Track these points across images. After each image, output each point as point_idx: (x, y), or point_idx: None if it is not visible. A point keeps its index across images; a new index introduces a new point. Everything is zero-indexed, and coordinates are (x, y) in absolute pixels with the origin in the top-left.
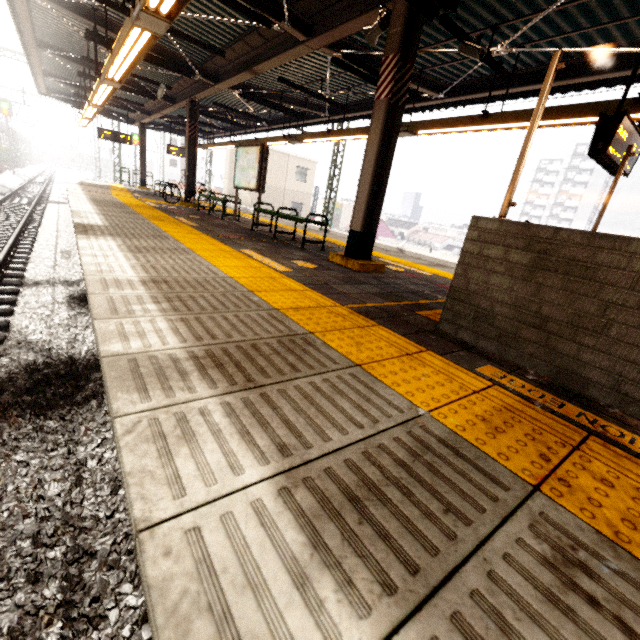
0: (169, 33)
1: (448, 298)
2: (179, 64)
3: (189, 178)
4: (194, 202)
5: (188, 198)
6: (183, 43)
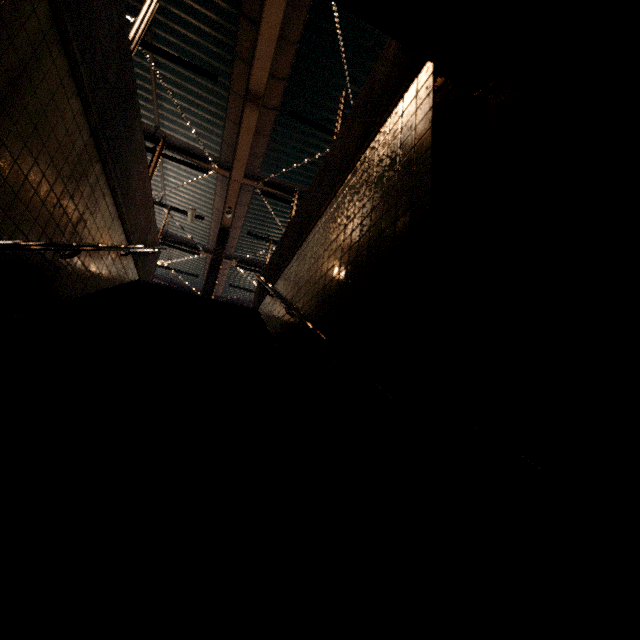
0: (170, 270)
1: None
2: (189, 290)
3: None
4: None
5: None
6: (190, 280)
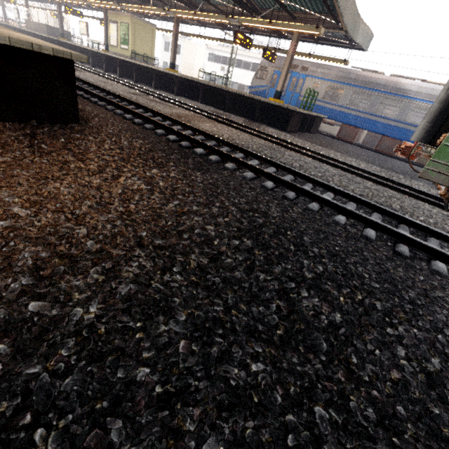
0: None
1: (25, 26)
2: None
3: (4, 15)
4: (7, 22)
5: (5, 21)
6: None
